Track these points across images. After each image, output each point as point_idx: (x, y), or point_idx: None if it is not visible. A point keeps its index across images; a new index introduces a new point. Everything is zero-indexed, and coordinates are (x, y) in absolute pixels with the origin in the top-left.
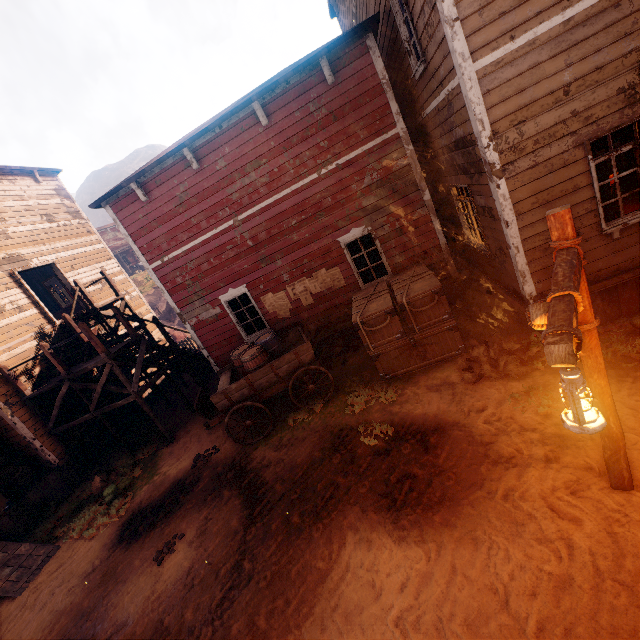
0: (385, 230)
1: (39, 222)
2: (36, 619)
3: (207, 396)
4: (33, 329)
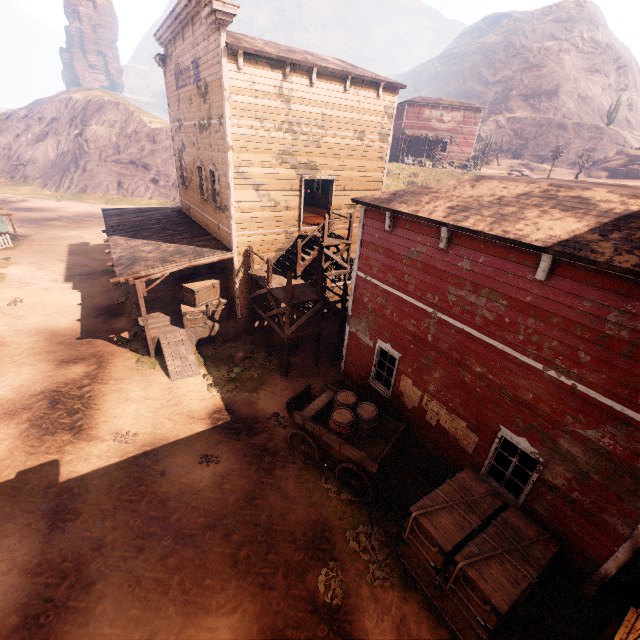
0: (556, 480)
1: (350, 137)
2: (163, 410)
3: (307, 393)
4: (285, 226)
